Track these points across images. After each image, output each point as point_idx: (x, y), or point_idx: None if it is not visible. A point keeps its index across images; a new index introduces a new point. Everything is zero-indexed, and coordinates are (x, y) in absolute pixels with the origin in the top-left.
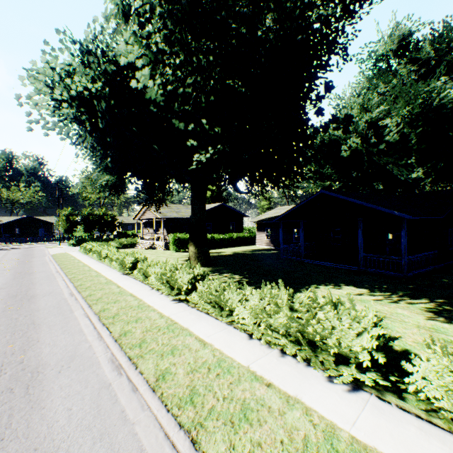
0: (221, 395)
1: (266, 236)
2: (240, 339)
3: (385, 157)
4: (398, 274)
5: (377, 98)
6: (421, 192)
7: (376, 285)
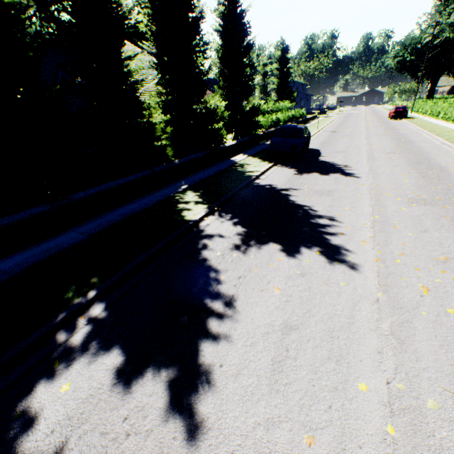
0: None
1: None
2: None
3: None
4: None
5: None
6: None
7: None
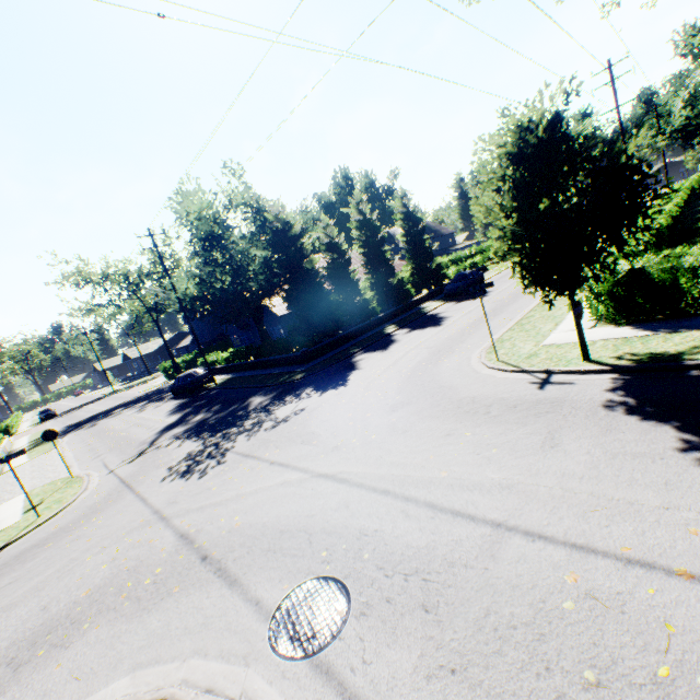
0: None
1: None
2: None
3: None
4: None
5: None
6: None
7: None
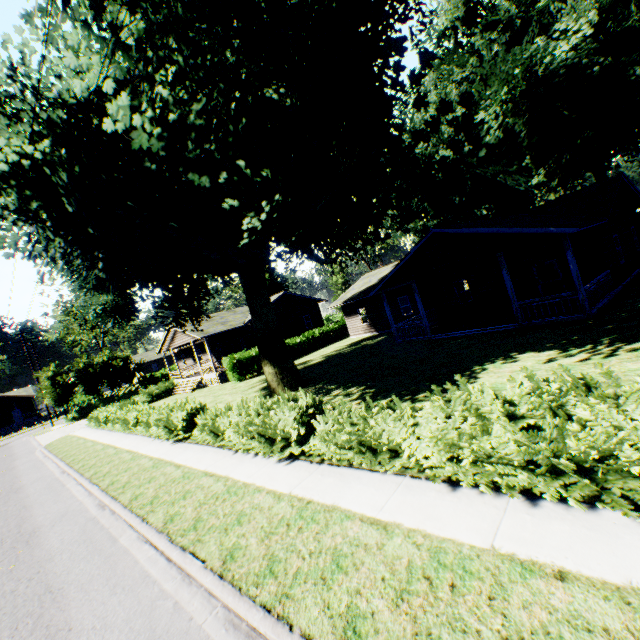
0: (493, 635)
1: (361, 320)
2: (437, 496)
3: (490, 167)
4: (578, 315)
5: (456, 90)
6: (557, 199)
7: (562, 340)
